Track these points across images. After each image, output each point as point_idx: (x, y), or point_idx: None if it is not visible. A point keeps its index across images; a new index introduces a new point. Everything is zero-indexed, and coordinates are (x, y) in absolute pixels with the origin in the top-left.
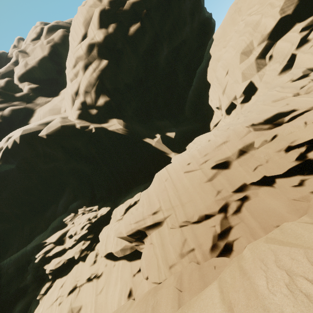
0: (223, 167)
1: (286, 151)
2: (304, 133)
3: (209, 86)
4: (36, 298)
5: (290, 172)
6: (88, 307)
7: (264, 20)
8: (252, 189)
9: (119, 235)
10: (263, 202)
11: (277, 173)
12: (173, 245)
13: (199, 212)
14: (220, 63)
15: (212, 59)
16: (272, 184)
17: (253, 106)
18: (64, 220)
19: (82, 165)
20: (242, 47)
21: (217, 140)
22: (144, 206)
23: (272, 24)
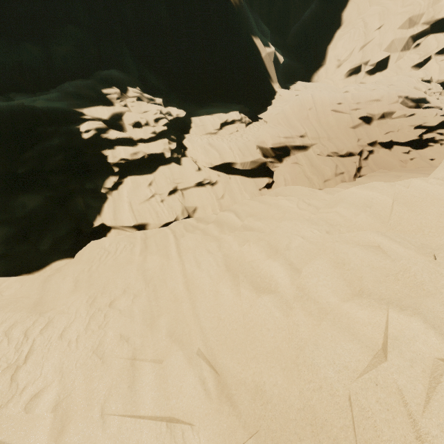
0: (367, 121)
1: (414, 128)
2: (432, 120)
3: (337, 24)
4: (102, 191)
5: (404, 144)
6: (208, 209)
7: None
8: (377, 147)
9: (261, 145)
10: (383, 157)
11: (402, 141)
12: (329, 166)
13: (348, 148)
14: (379, 8)
15: None
16: (390, 148)
17: (387, 83)
18: (104, 92)
19: (130, 1)
20: (415, 12)
21: (374, 95)
22: (283, 126)
23: None
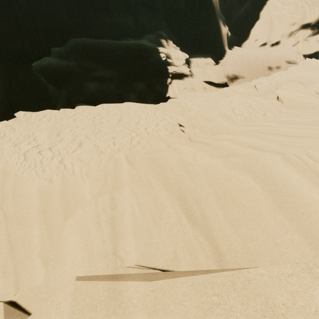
0: (269, 68)
1: None
2: None
3: (257, 18)
4: (167, 83)
5: None
6: None
7: (308, 14)
8: None
9: (227, 72)
10: None
11: None
12: None
13: None
14: (278, 13)
15: (271, 3)
16: None
17: (279, 51)
18: (162, 41)
19: None
20: (295, 17)
21: (274, 56)
22: (234, 65)
23: (308, 20)
